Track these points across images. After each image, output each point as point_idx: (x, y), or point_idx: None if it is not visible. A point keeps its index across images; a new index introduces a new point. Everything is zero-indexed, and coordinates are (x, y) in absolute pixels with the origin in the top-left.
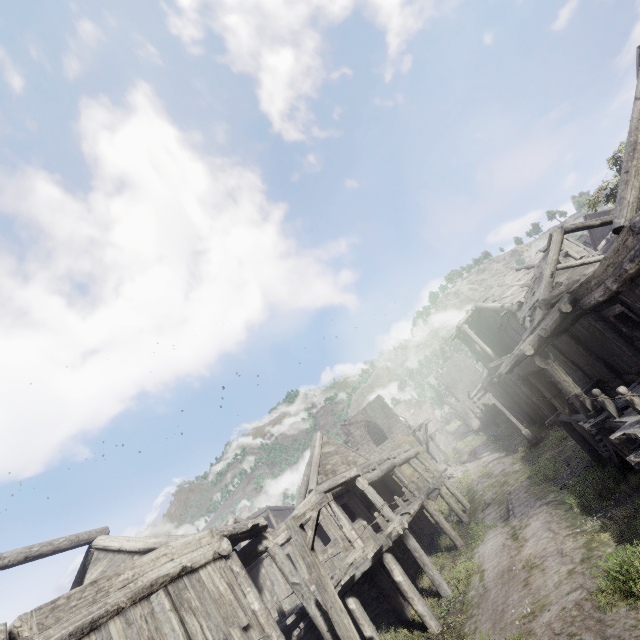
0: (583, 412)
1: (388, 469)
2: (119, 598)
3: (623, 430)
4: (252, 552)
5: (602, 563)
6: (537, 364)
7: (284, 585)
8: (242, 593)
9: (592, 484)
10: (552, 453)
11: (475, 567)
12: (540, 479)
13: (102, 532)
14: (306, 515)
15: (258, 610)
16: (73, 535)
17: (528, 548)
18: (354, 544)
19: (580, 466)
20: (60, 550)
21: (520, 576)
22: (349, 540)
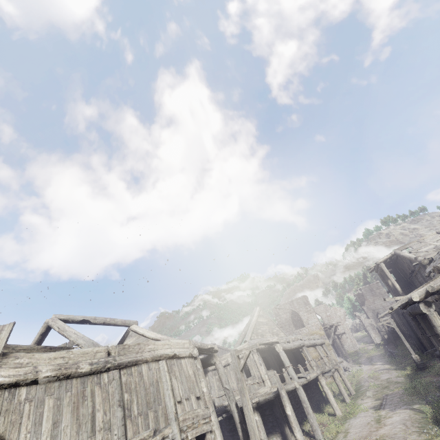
0: None
1: (298, 346)
2: (147, 355)
3: None
4: (206, 362)
5: None
6: (421, 309)
7: (217, 391)
8: (199, 380)
9: None
10: (431, 379)
11: (343, 429)
12: (413, 392)
13: (135, 323)
14: (242, 351)
15: (205, 392)
16: (123, 319)
17: (384, 430)
18: (265, 383)
19: None
20: (117, 325)
21: None
22: (262, 380)
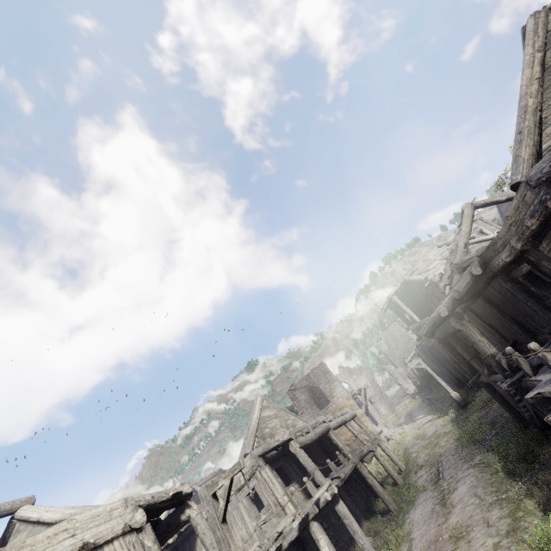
0: (500, 372)
1: (322, 432)
2: None
3: (538, 389)
4: (174, 522)
5: (528, 537)
6: (453, 325)
7: None
8: None
9: (516, 446)
10: (479, 414)
11: (404, 535)
12: (468, 441)
13: (27, 501)
14: (219, 483)
15: None
16: None
17: (455, 515)
18: (286, 510)
19: (505, 427)
20: None
21: (446, 548)
22: (281, 506)
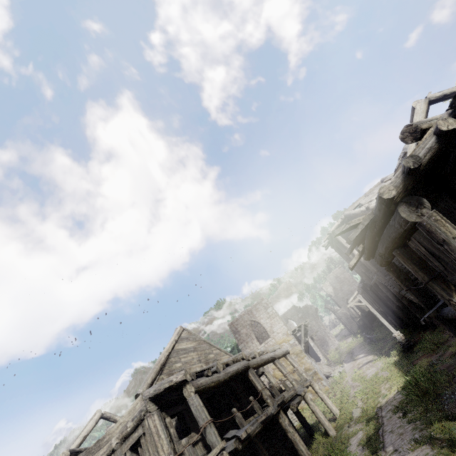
0: None
1: (237, 371)
2: None
3: None
4: None
5: None
6: (403, 217)
7: None
8: None
9: None
10: (429, 360)
11: None
12: (417, 395)
13: None
14: None
15: None
16: None
17: None
18: None
19: None
20: None
21: None
22: None
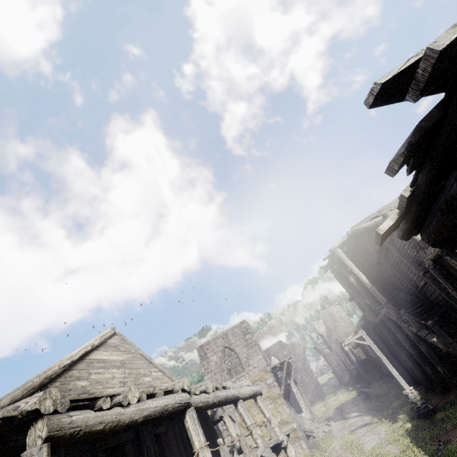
0: None
1: (163, 409)
2: None
3: None
4: None
5: None
6: None
7: None
8: None
9: None
10: None
11: None
12: None
13: None
14: None
15: None
16: None
17: None
18: None
19: None
20: None
21: None
22: None
